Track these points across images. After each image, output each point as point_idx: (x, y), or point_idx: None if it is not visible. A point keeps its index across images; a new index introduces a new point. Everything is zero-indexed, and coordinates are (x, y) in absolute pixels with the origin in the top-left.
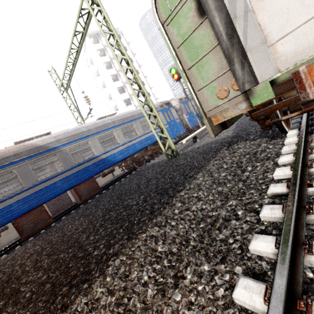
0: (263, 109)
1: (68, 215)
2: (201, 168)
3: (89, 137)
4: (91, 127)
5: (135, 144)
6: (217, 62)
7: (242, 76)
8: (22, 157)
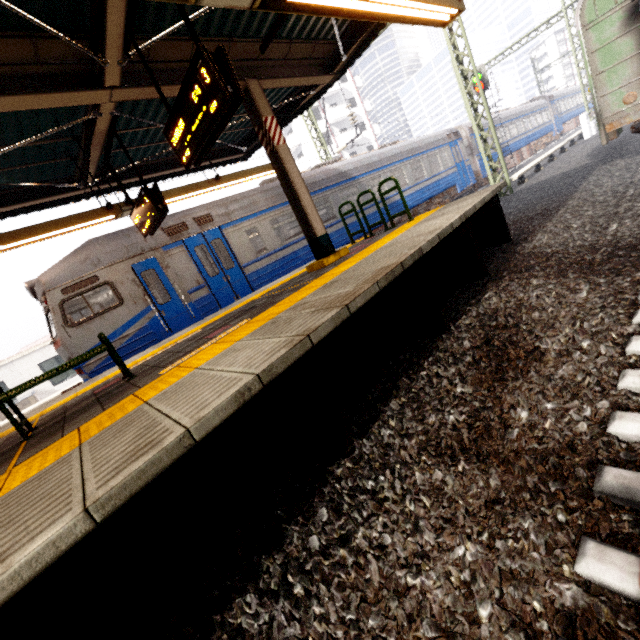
0: None
1: None
2: (585, 177)
3: (381, 169)
4: (381, 156)
5: (423, 190)
6: (632, 69)
7: None
8: (332, 183)
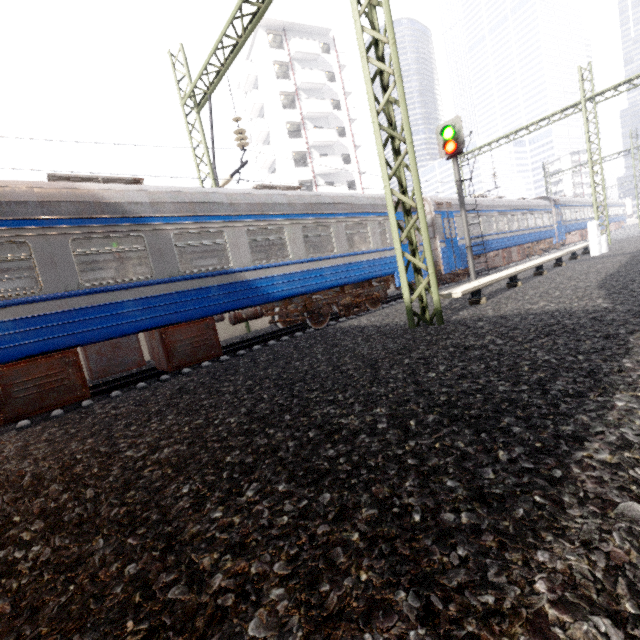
0: None
1: (127, 390)
2: (601, 377)
3: (228, 219)
4: (239, 198)
5: (323, 272)
6: None
7: None
8: (57, 215)
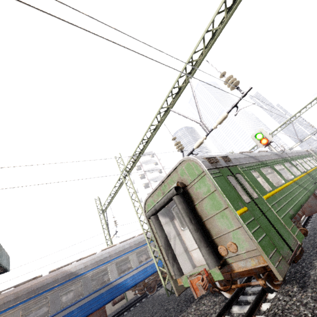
0: None
1: None
2: None
3: (109, 262)
4: (112, 252)
5: (147, 268)
6: None
7: (173, 271)
8: (57, 283)
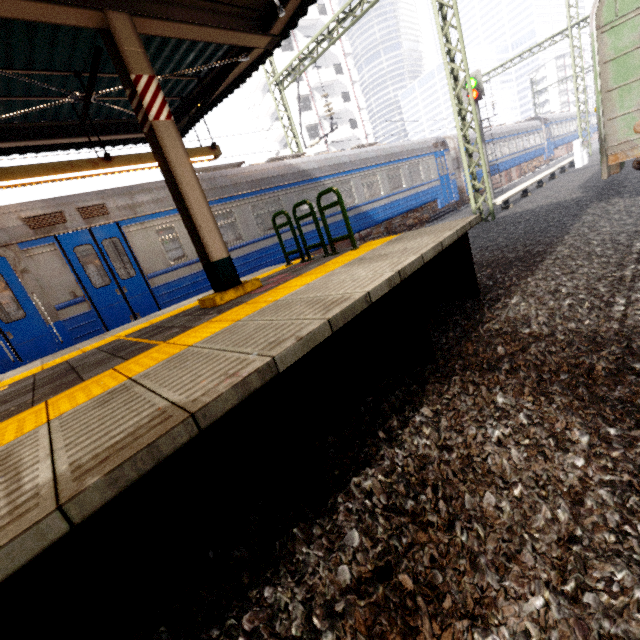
0: None
1: None
2: (578, 215)
3: (351, 173)
4: (354, 158)
5: (399, 202)
6: None
7: None
8: (287, 182)
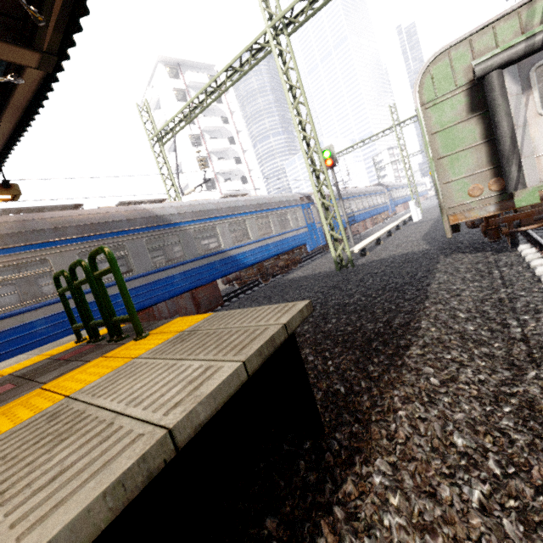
0: (503, 217)
1: None
2: (431, 271)
3: (217, 219)
4: (220, 205)
5: (269, 246)
6: (476, 159)
7: (516, 178)
8: (136, 227)
